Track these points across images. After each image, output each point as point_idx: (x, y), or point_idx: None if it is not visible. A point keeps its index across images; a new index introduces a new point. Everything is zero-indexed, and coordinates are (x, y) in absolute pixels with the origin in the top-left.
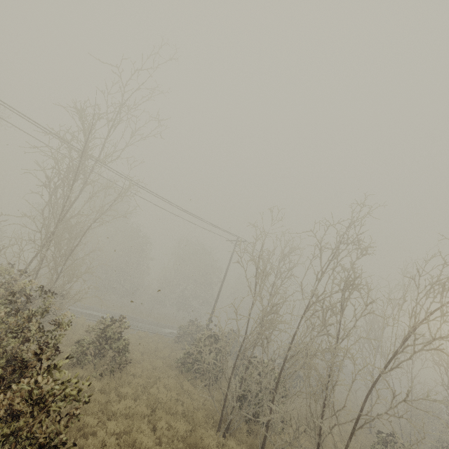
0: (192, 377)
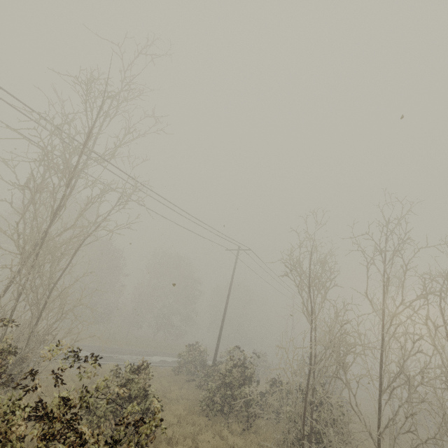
0: (223, 421)
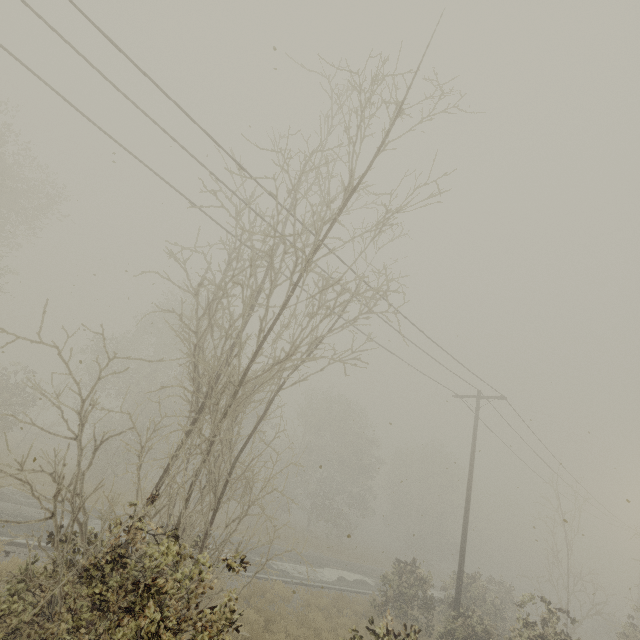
0: None
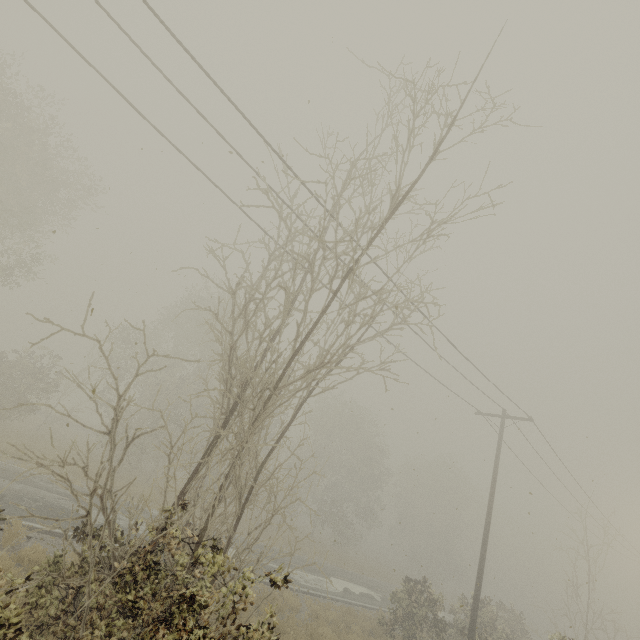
0: None
